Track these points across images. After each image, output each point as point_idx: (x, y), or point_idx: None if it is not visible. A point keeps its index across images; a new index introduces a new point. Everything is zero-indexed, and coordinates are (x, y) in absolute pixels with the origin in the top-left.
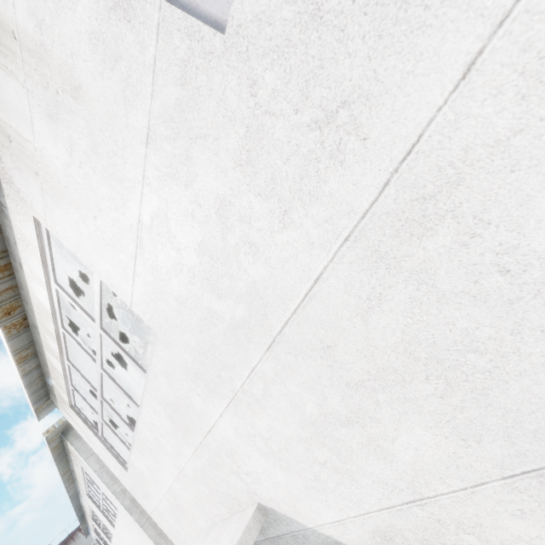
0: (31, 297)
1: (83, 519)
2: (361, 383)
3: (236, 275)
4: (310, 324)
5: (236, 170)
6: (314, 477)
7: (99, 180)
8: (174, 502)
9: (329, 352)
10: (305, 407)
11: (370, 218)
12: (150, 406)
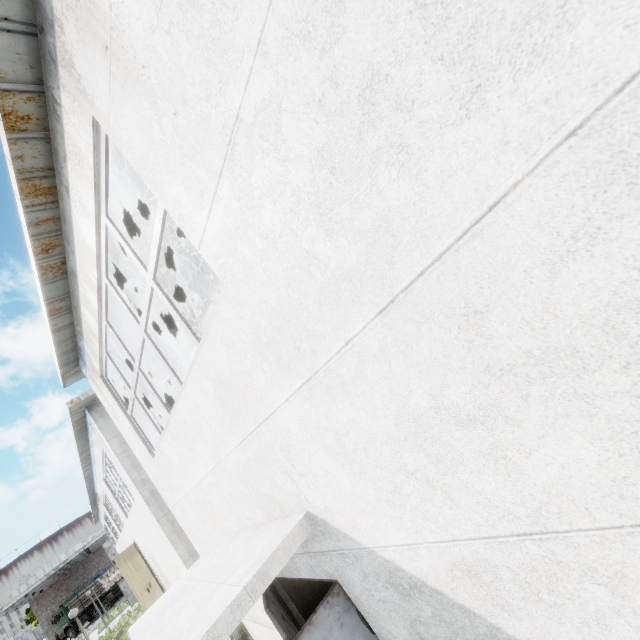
0: (75, 235)
1: (95, 505)
2: (510, 368)
3: (363, 200)
4: (458, 278)
5: (413, 16)
6: (393, 488)
7: (192, 51)
8: (202, 499)
9: (476, 320)
10: (410, 397)
11: (634, 91)
12: (197, 382)
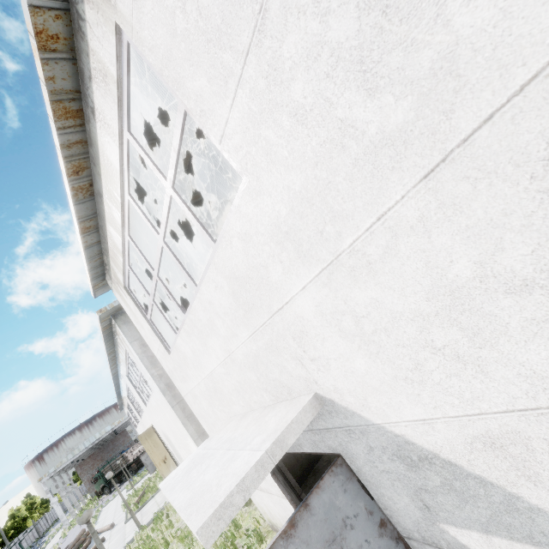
0: (100, 155)
1: (120, 396)
2: None
3: (422, 38)
4: (542, 112)
5: None
6: (414, 366)
7: None
8: (213, 387)
9: None
10: (450, 268)
11: None
12: (212, 281)
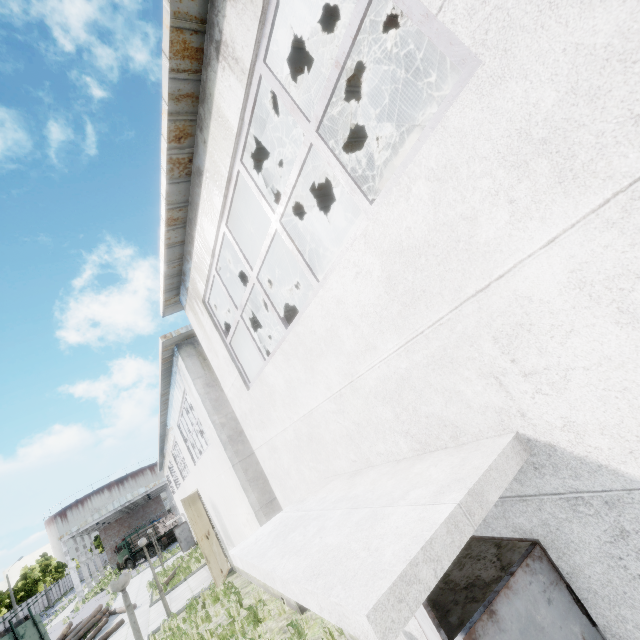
0: (213, 112)
1: (162, 453)
2: None
3: None
4: None
5: None
6: None
7: None
8: (307, 433)
9: None
10: None
11: None
12: (353, 266)
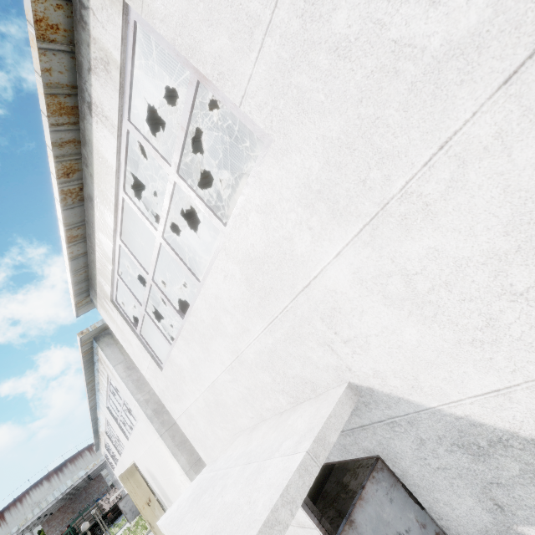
0: (94, 153)
1: (97, 434)
2: None
3: None
4: None
5: None
6: (485, 322)
7: None
8: (214, 400)
9: None
10: None
11: None
12: (221, 271)
